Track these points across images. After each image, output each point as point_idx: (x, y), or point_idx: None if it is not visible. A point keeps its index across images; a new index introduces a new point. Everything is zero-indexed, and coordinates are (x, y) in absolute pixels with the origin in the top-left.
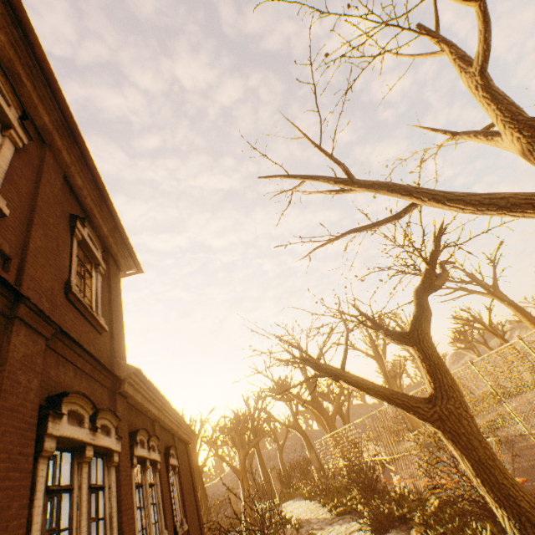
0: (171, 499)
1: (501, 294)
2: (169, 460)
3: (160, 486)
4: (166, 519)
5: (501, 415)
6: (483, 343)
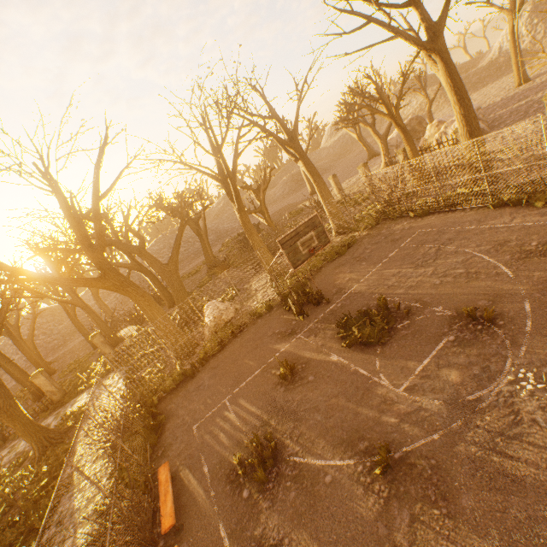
0: None
1: (443, 46)
2: None
3: None
4: None
5: (385, 305)
6: (371, 126)
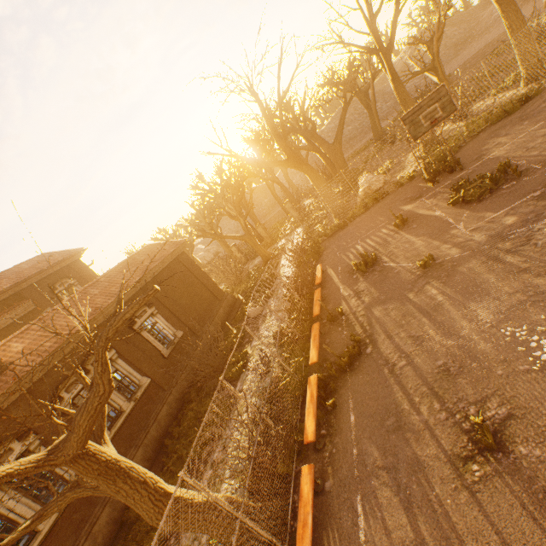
0: (152, 343)
1: None
2: (134, 329)
3: (127, 360)
4: (143, 371)
5: (503, 169)
6: None
